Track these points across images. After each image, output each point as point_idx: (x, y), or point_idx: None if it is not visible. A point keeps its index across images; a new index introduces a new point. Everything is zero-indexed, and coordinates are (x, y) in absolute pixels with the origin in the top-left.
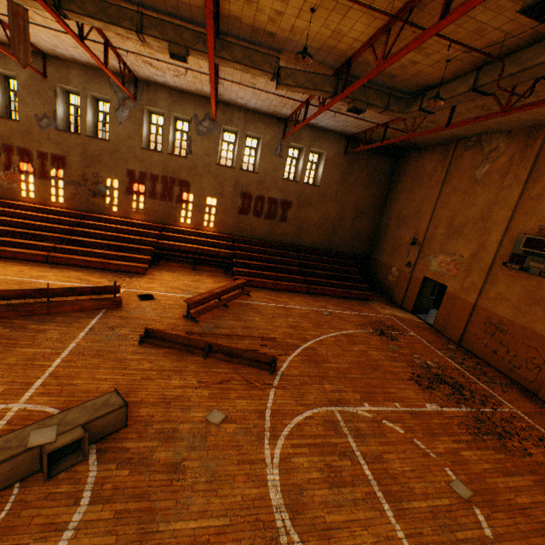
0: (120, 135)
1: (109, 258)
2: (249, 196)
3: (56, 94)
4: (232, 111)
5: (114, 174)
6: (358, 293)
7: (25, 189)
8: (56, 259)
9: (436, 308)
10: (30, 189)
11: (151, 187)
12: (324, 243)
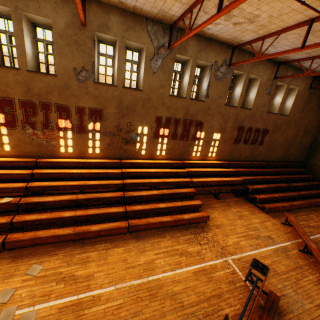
0: (152, 84)
1: (170, 210)
2: (243, 128)
3: (94, 44)
4: (243, 57)
5: (144, 121)
6: None
7: (63, 145)
8: (136, 227)
9: None
10: (67, 144)
11: (173, 130)
12: (281, 156)
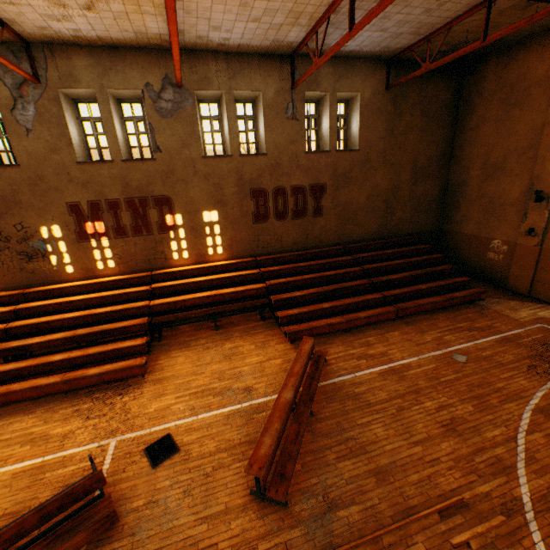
0: (35, 151)
1: (78, 363)
2: (263, 192)
3: None
4: (203, 63)
5: (48, 216)
6: (466, 295)
7: None
8: None
9: None
10: None
11: (113, 221)
12: (379, 229)
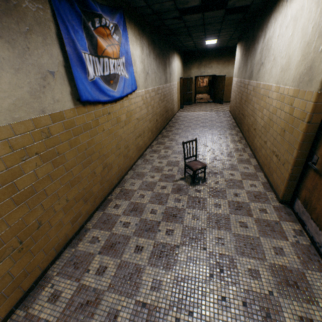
0: None
1: None
2: None
3: None
4: None
5: None
6: None
7: None
8: None
9: (210, 102)
10: None
11: None
12: None
